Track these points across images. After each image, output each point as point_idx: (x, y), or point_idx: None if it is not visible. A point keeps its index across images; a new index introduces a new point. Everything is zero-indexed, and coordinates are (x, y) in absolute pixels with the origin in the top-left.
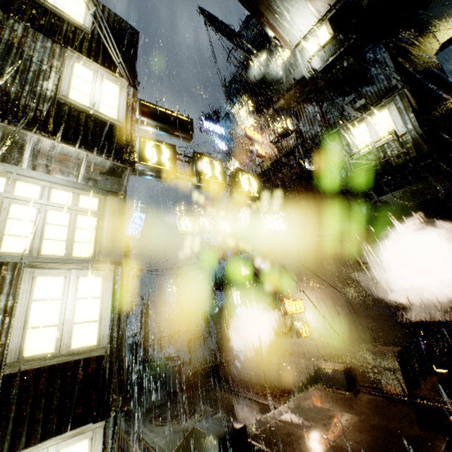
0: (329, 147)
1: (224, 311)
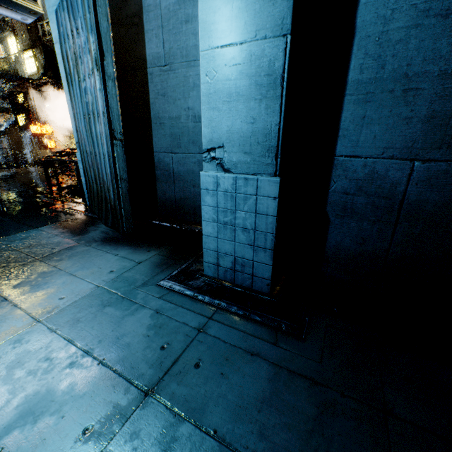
0: (43, 4)
1: (13, 131)
